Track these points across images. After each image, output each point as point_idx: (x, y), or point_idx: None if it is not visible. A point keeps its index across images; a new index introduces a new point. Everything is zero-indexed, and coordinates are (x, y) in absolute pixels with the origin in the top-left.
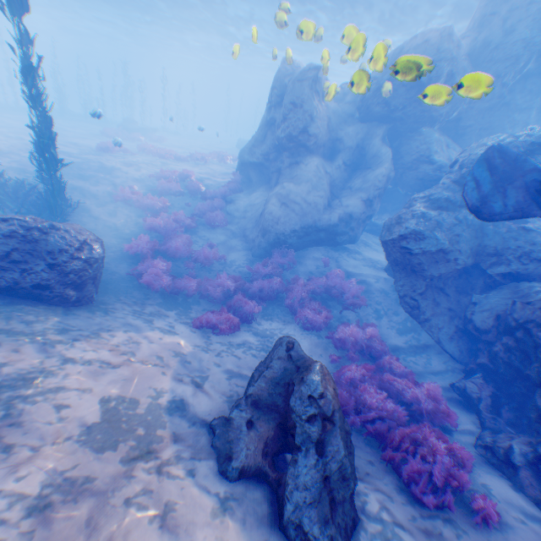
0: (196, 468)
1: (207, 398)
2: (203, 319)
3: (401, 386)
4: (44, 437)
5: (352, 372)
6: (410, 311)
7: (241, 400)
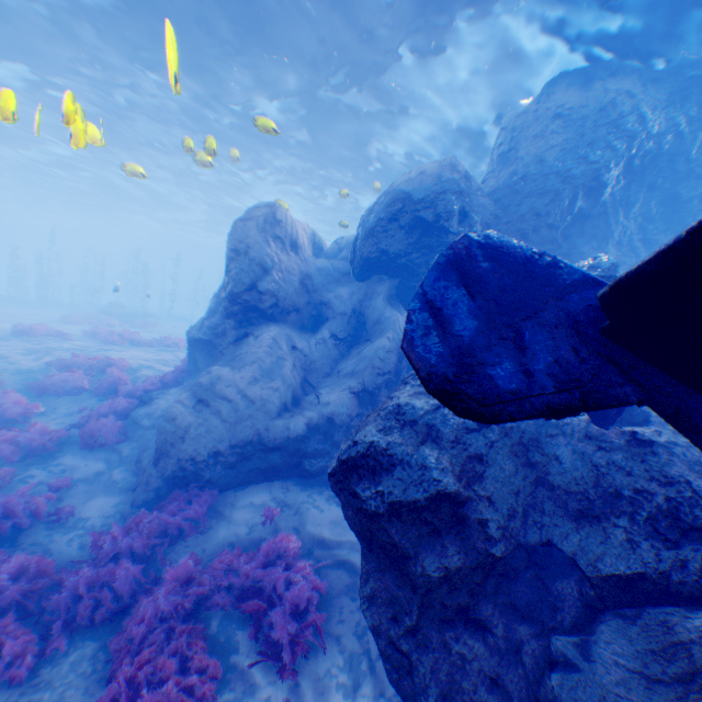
0: None
1: None
2: None
3: None
4: None
5: None
6: (402, 686)
7: None
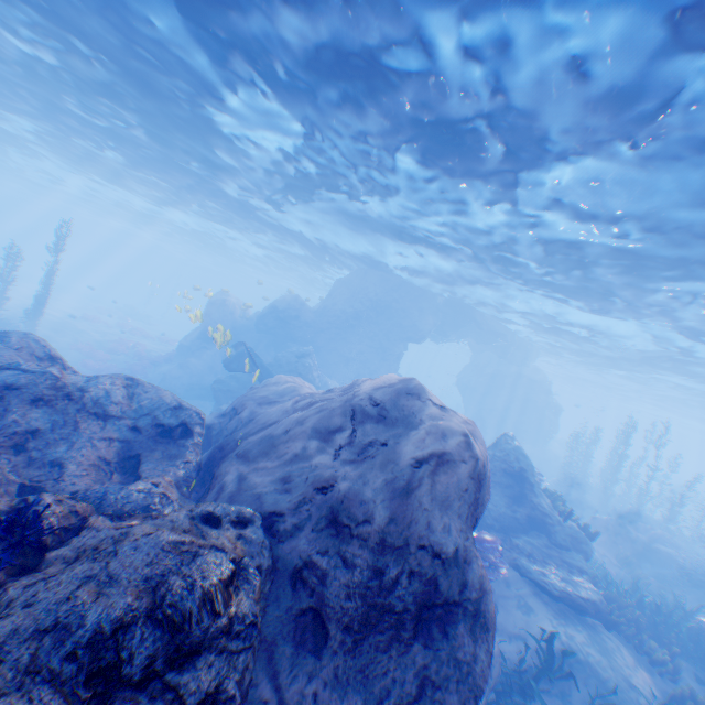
0: None
1: None
2: None
3: None
4: None
5: None
6: None
7: None
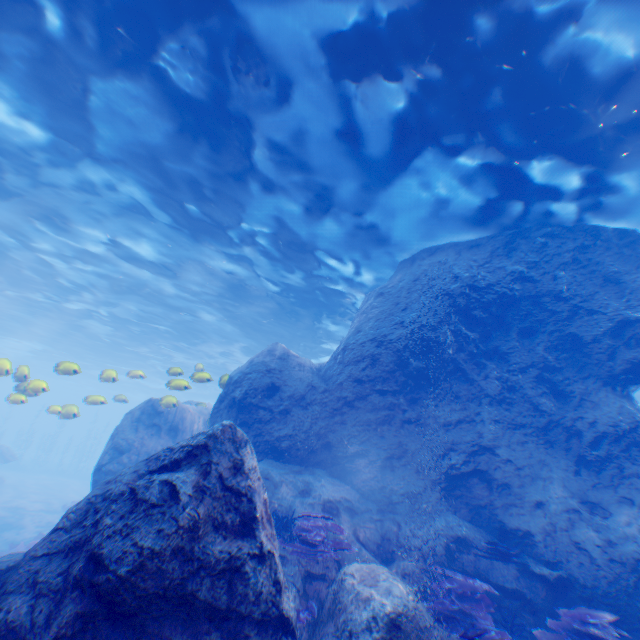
0: None
1: None
2: None
3: None
4: None
5: None
6: None
7: None
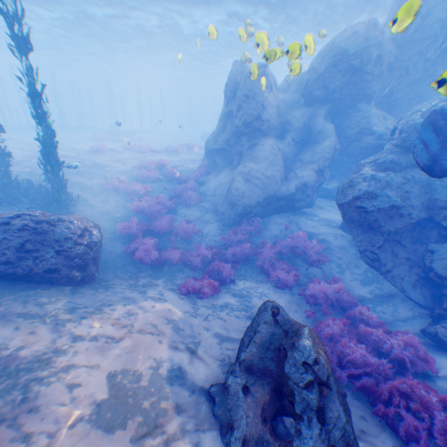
0: (201, 441)
1: (202, 364)
2: (188, 286)
3: (376, 336)
4: (59, 421)
5: (329, 326)
6: (371, 264)
7: (235, 366)
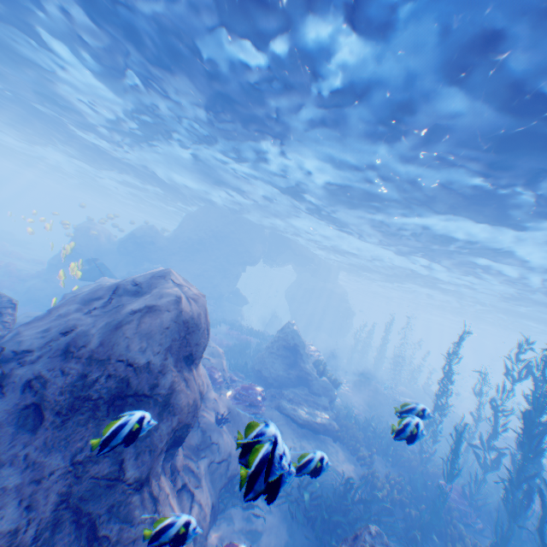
0: None
1: None
2: None
3: None
4: None
5: None
6: None
7: None
